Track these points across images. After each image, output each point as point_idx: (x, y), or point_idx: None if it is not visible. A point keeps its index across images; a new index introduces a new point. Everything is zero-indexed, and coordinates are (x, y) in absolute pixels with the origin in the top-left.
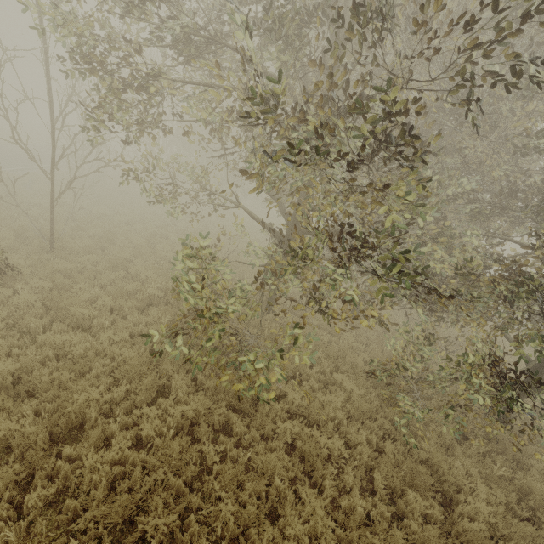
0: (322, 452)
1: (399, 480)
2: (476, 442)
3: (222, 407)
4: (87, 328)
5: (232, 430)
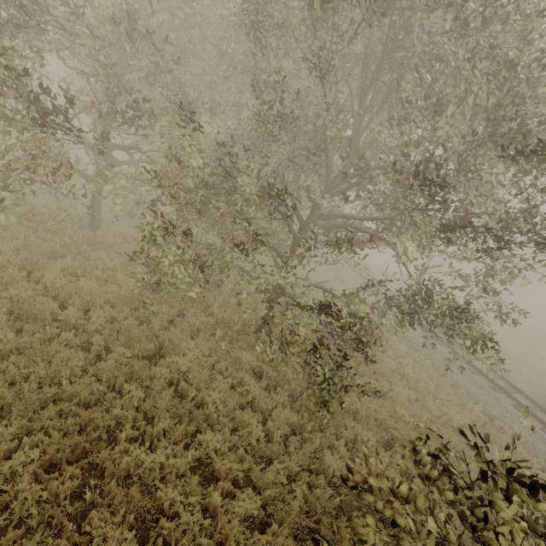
0: (42, 312)
1: (123, 344)
2: (218, 329)
3: None
4: None
5: None
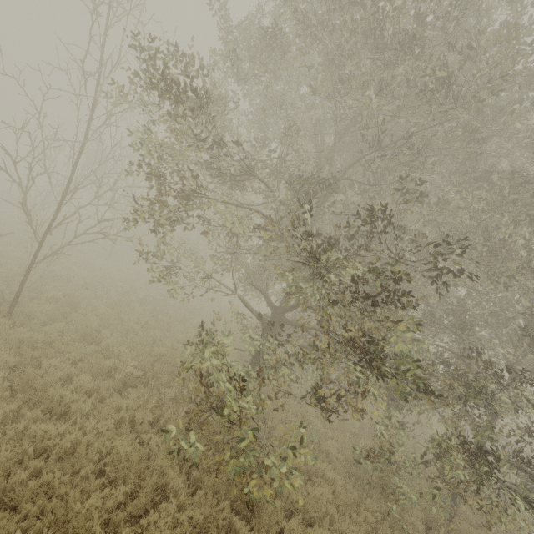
0: None
1: None
2: (442, 530)
3: (223, 509)
4: (59, 414)
5: None
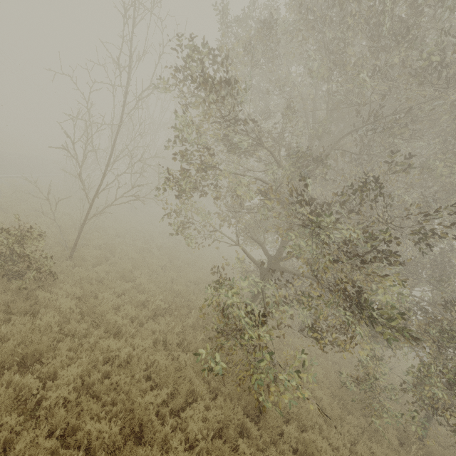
0: (320, 454)
1: None
2: (415, 446)
3: (237, 412)
4: (113, 333)
5: (246, 434)
